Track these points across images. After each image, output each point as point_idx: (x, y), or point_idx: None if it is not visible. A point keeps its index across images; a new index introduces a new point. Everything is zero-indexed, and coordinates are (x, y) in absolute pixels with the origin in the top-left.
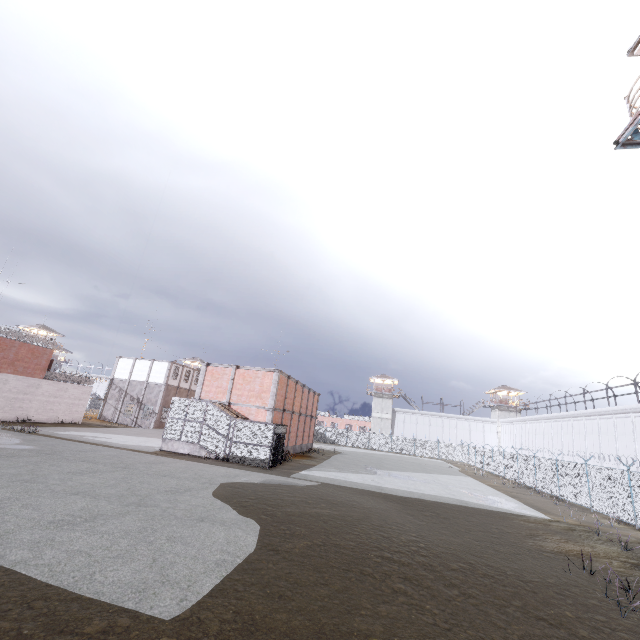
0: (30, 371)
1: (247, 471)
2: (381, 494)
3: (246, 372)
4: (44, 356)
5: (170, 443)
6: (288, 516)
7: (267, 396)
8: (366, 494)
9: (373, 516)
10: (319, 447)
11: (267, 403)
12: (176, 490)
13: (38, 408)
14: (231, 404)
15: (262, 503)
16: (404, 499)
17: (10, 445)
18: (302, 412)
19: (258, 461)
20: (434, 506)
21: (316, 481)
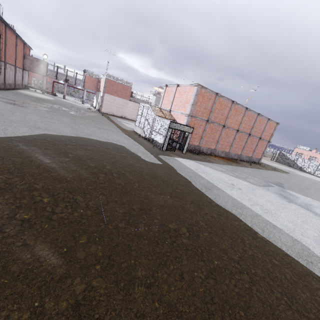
0: (123, 96)
1: (135, 144)
2: (193, 190)
3: (181, 88)
4: (128, 90)
5: (136, 127)
6: (5, 148)
7: (187, 105)
8: (171, 182)
9: (78, 185)
10: (273, 165)
11: (186, 111)
12: (41, 128)
13: (129, 113)
14: (171, 111)
15: (34, 141)
16: (207, 204)
17: (76, 113)
18: (243, 131)
19: (159, 144)
20: (224, 229)
21: (166, 162)
